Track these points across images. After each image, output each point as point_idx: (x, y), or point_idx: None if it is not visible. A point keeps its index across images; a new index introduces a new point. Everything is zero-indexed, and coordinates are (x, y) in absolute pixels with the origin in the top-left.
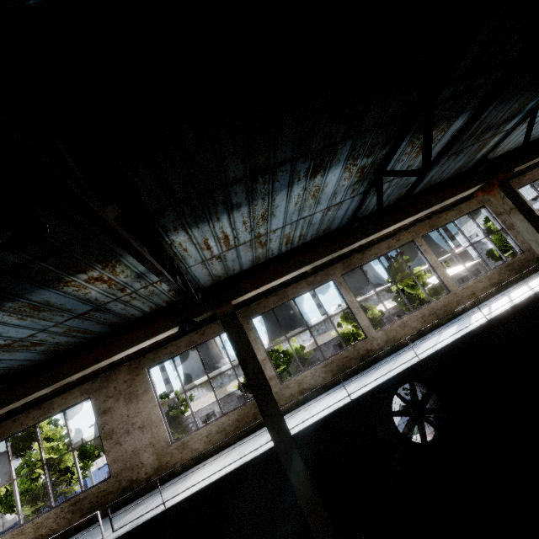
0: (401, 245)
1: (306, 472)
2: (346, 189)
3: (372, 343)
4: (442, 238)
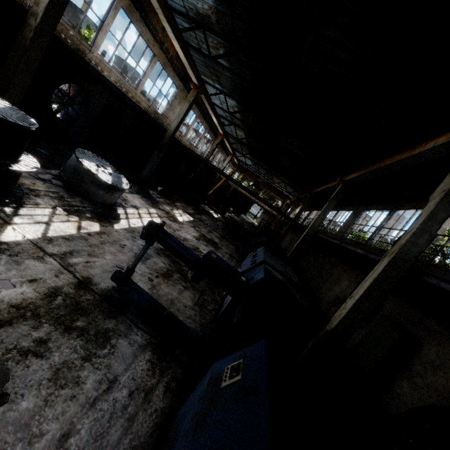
0: (151, 49)
1: (44, 50)
2: (194, 4)
3: (91, 53)
4: (160, 74)
